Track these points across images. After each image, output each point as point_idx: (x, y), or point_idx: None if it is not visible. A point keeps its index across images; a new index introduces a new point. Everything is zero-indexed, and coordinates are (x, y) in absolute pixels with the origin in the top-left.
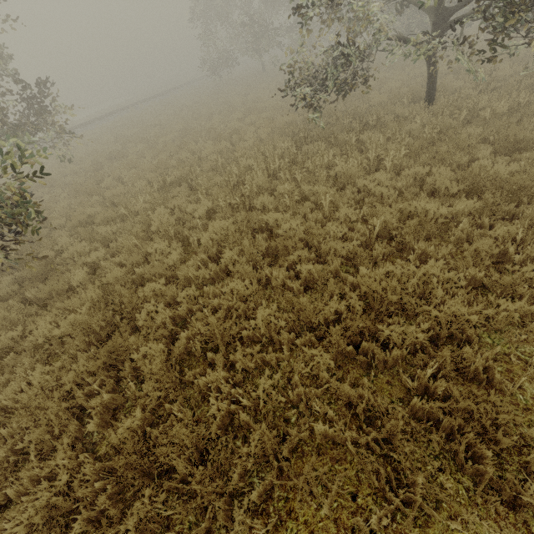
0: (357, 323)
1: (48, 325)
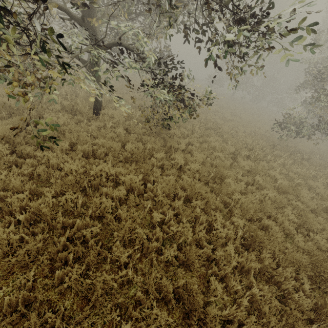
0: None
1: (183, 161)
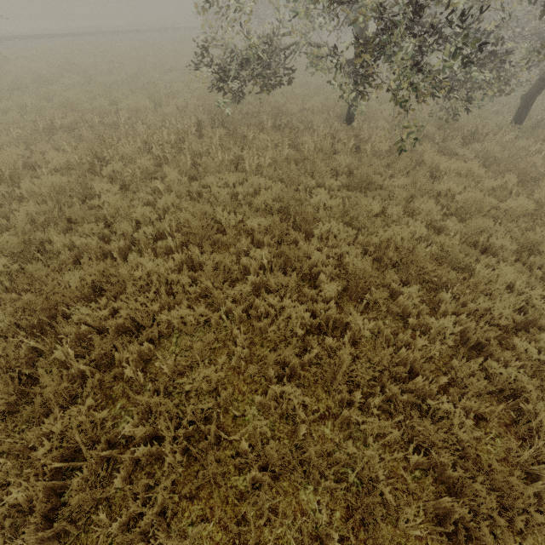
0: (58, 297)
1: None
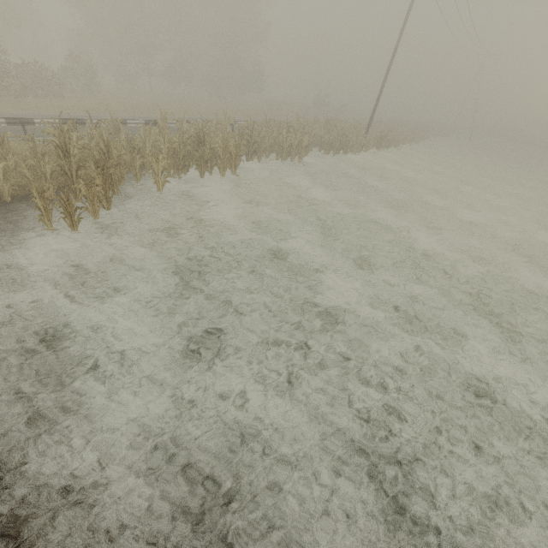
0: None
1: None
